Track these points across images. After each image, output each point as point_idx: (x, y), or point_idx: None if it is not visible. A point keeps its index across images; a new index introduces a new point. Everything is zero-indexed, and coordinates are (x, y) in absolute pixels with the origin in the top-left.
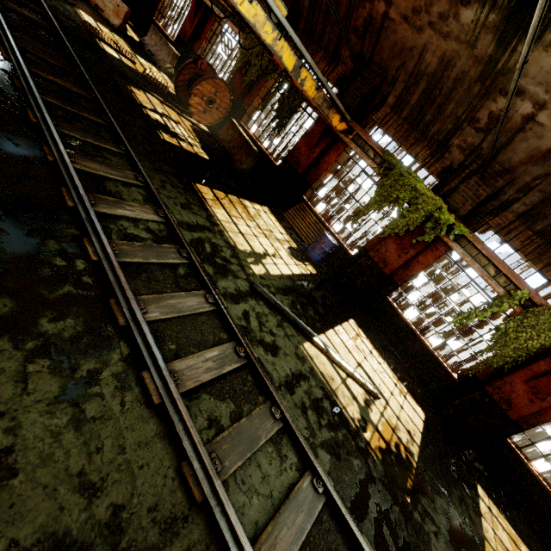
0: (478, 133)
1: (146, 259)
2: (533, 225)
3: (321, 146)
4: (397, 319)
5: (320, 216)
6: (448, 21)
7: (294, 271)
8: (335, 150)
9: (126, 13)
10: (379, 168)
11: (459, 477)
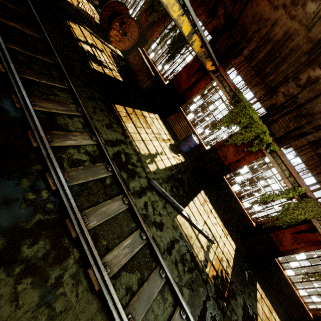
0: (297, 88)
1: (86, 179)
2: (316, 149)
3: (196, 77)
4: (227, 190)
5: (190, 122)
6: (297, 7)
7: (172, 163)
8: (204, 80)
9: None
10: (231, 99)
11: (249, 281)
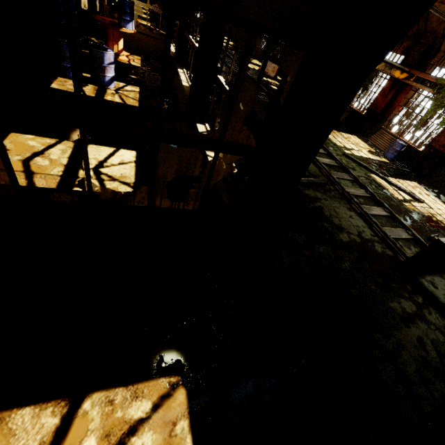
0: None
1: None
2: None
3: (392, 93)
4: None
5: (395, 134)
6: None
7: (371, 158)
8: (403, 91)
9: (277, 69)
10: (433, 90)
11: None
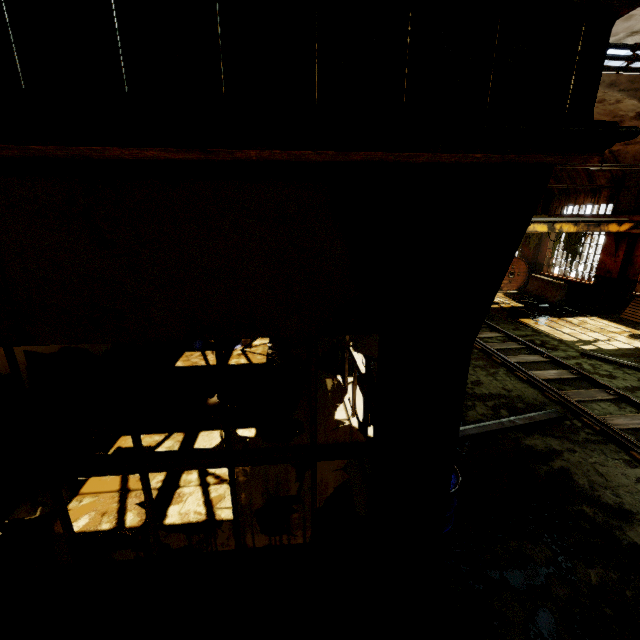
0: None
1: (501, 347)
2: None
3: (622, 248)
4: None
5: None
6: None
7: (639, 346)
8: (639, 243)
9: None
10: None
11: None
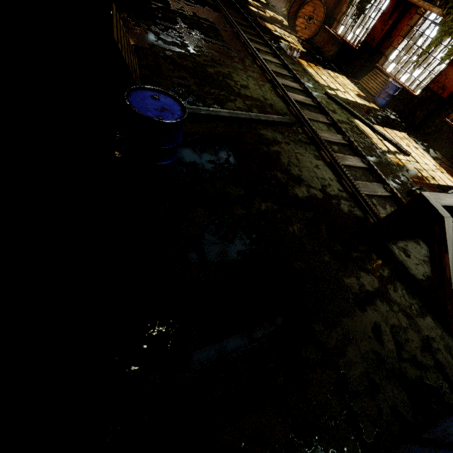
0: None
1: (276, 70)
2: None
3: (394, 17)
4: (452, 135)
5: (390, 74)
6: None
7: (358, 102)
8: (407, 16)
9: None
10: (443, 11)
11: None
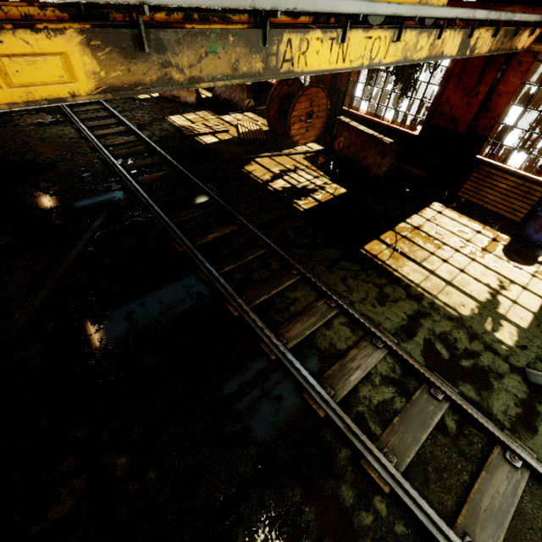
0: None
1: (418, 442)
2: None
3: (488, 80)
4: None
5: (522, 172)
6: None
7: (541, 292)
8: (514, 69)
9: None
10: None
11: None
